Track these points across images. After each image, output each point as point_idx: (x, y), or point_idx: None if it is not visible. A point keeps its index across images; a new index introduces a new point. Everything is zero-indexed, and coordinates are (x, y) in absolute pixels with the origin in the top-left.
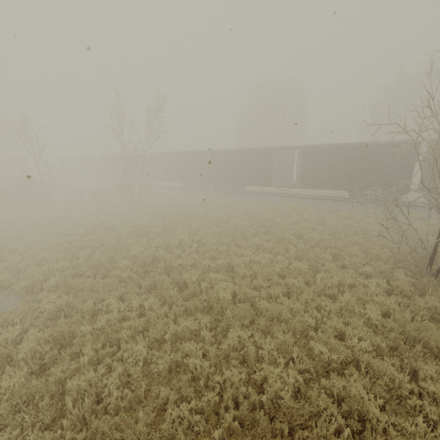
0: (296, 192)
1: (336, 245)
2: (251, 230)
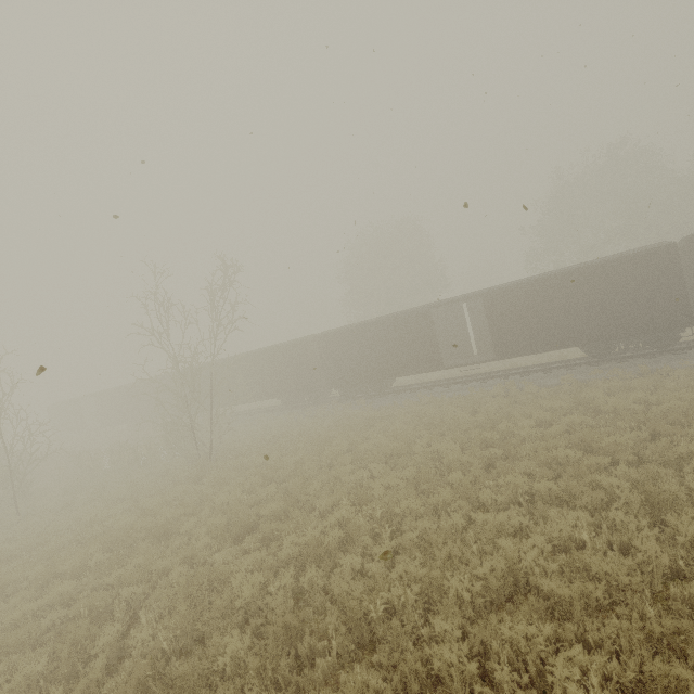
0: (479, 371)
1: (693, 451)
2: (473, 459)
